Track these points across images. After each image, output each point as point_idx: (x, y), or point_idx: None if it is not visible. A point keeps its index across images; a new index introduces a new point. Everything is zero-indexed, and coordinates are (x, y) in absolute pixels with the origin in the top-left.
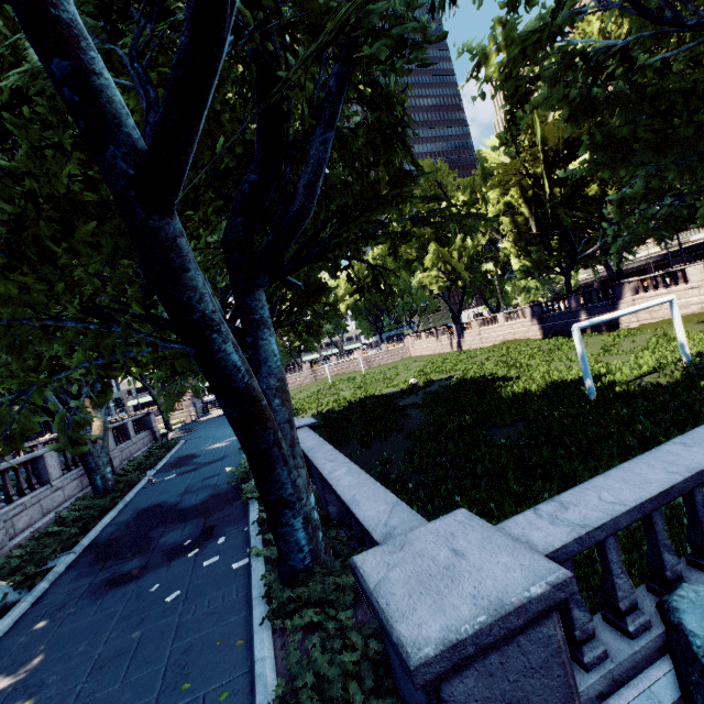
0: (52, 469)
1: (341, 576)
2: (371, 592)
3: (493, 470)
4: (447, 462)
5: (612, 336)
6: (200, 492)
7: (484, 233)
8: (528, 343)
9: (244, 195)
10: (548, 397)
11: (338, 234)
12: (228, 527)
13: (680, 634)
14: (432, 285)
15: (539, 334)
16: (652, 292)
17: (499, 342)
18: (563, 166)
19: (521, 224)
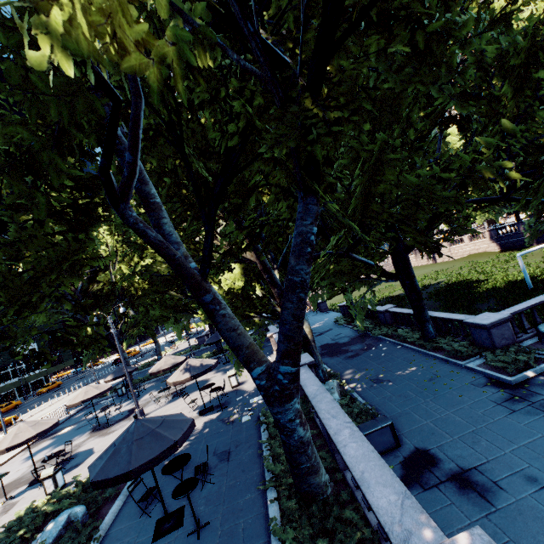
0: None
1: (445, 339)
2: (472, 322)
3: None
4: None
5: None
6: (342, 338)
7: None
8: (489, 256)
9: None
10: (506, 289)
11: None
12: (378, 343)
13: (538, 330)
14: None
15: (497, 249)
16: None
17: (466, 256)
18: None
19: None
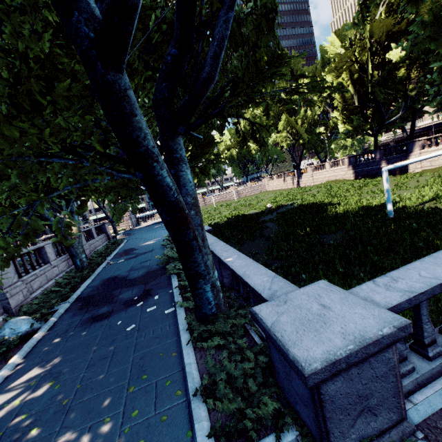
0: (50, 254)
1: (234, 319)
2: (269, 329)
3: (325, 259)
4: (294, 254)
5: (402, 177)
6: (140, 270)
7: (320, 107)
8: (344, 182)
9: (167, 65)
10: (360, 216)
11: (231, 98)
12: (159, 290)
13: None
14: (283, 143)
15: (352, 177)
16: (434, 147)
17: (325, 182)
18: (383, 54)
19: (348, 99)
